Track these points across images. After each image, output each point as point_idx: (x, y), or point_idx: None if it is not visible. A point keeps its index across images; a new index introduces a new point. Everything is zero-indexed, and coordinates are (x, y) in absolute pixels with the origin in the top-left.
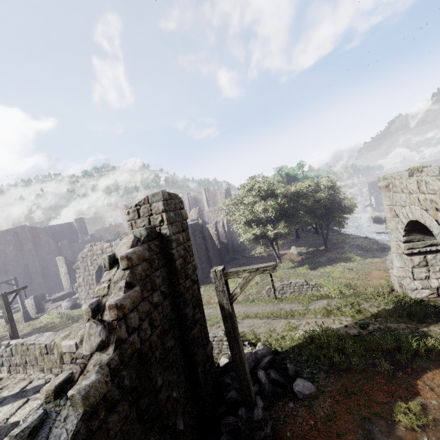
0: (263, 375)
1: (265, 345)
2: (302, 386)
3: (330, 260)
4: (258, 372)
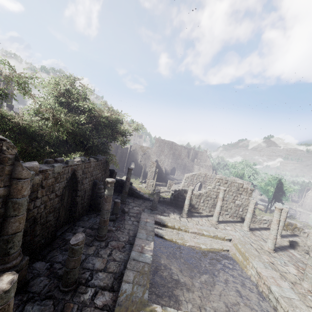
0: None
1: None
2: None
3: (288, 218)
4: None
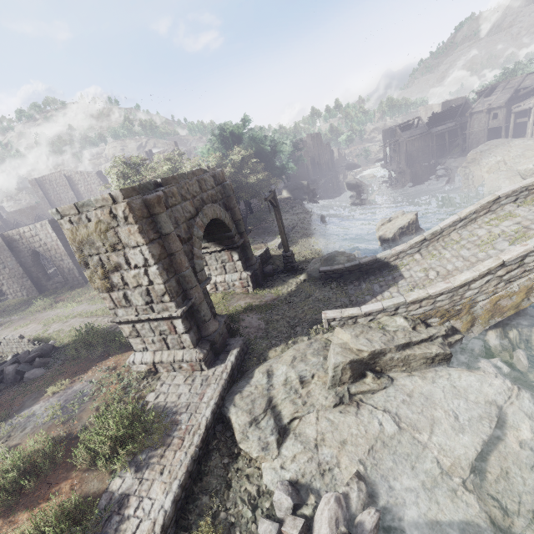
0: (12, 368)
1: (58, 342)
2: (32, 373)
3: None
4: (6, 367)
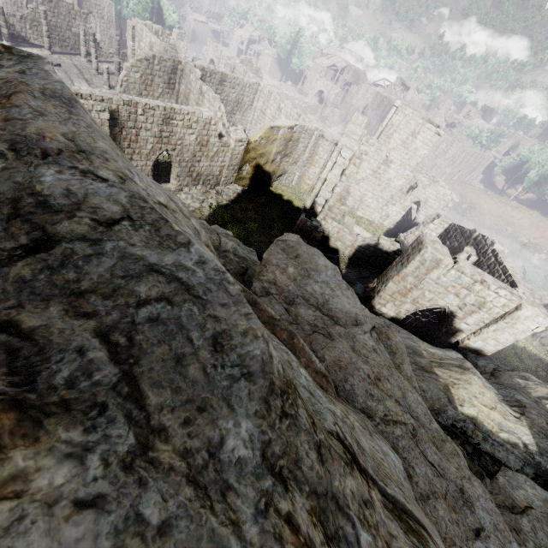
0: None
1: None
2: None
3: None
4: None
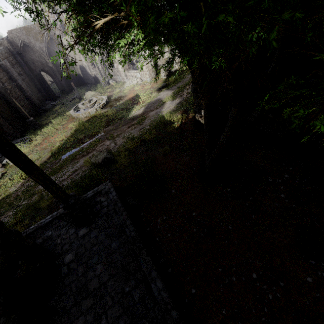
0: None
1: None
2: None
3: None
4: None
